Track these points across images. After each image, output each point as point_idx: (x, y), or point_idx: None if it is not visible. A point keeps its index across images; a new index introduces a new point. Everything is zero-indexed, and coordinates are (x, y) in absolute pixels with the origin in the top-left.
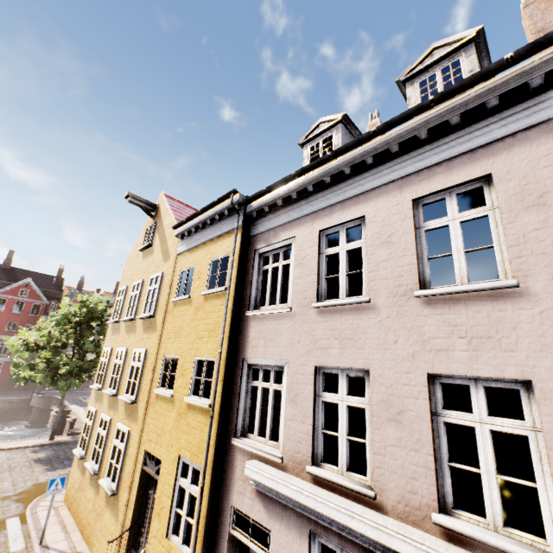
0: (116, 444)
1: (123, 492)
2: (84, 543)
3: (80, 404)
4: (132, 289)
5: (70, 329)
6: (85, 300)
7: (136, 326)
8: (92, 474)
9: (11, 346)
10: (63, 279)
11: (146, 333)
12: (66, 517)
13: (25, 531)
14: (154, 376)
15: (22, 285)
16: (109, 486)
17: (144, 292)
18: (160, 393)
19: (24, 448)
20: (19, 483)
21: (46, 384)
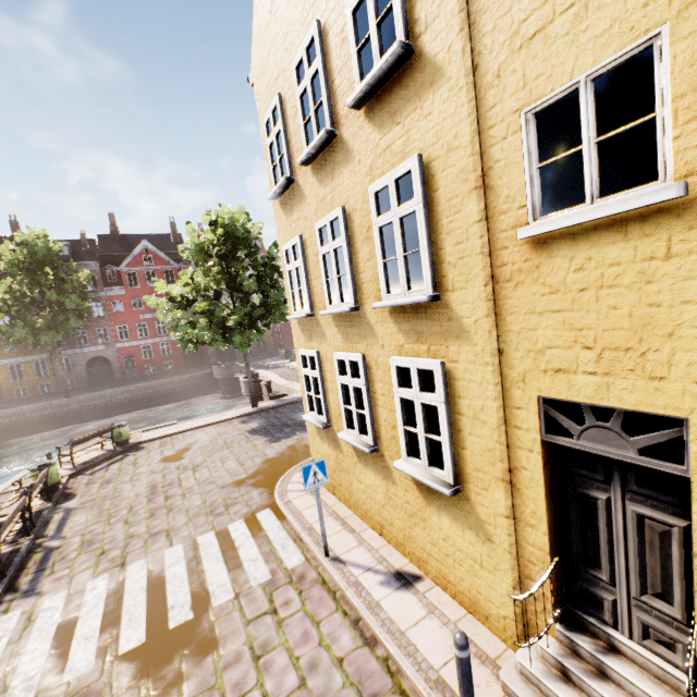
0: (406, 398)
1: (481, 490)
2: (394, 550)
3: (263, 369)
4: (296, 81)
5: (214, 268)
6: (215, 218)
7: (344, 144)
8: (368, 453)
9: (156, 306)
10: (180, 235)
11: (394, 126)
12: (336, 506)
13: (290, 532)
14: (488, 203)
15: (141, 252)
16: (426, 474)
17: (335, 45)
18: (570, 222)
19: (230, 420)
20: (246, 462)
21: (219, 343)
